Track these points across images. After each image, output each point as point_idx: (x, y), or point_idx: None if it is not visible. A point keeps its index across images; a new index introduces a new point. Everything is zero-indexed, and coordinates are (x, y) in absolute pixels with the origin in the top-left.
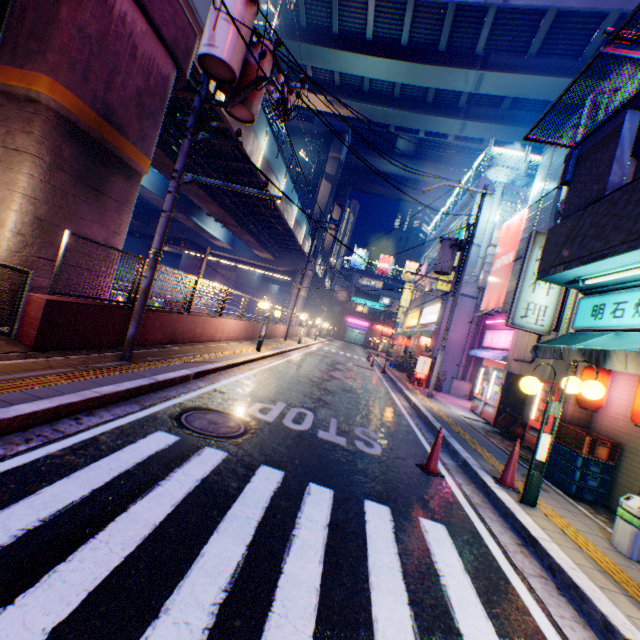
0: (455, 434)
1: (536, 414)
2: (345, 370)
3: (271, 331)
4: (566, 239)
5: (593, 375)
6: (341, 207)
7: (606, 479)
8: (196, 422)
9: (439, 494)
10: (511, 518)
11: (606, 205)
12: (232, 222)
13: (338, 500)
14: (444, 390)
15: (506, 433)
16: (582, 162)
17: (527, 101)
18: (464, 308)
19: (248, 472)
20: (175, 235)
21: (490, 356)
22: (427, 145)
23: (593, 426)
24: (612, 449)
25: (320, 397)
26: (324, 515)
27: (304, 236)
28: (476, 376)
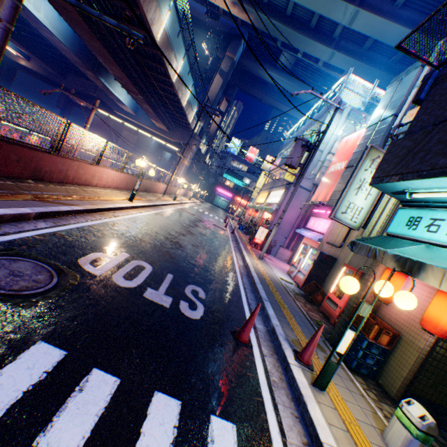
0: (272, 298)
1: (335, 289)
2: (203, 228)
3: (152, 187)
4: (408, 152)
5: (394, 275)
6: (228, 102)
7: (381, 360)
8: None
9: (242, 372)
10: (303, 407)
11: None
12: (133, 89)
13: (118, 398)
14: (272, 254)
15: (309, 297)
16: (441, 82)
17: (383, 46)
18: (300, 197)
19: (6, 356)
20: (88, 92)
21: (310, 236)
22: (302, 66)
23: (379, 312)
24: (393, 338)
25: (168, 251)
26: (81, 434)
27: (194, 117)
28: (297, 248)
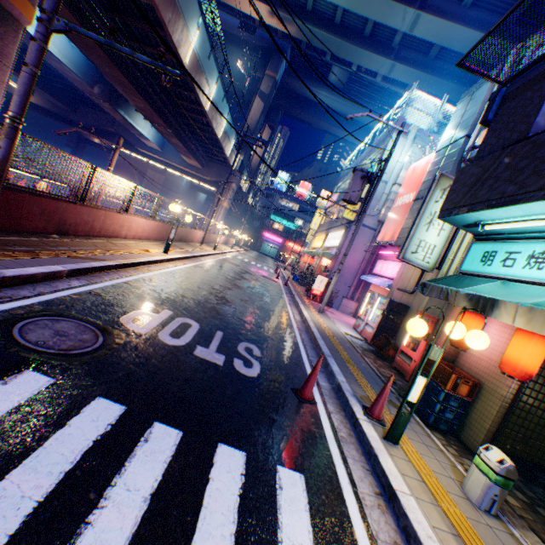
0: (336, 354)
1: (408, 340)
2: (251, 280)
3: (187, 235)
4: (477, 180)
5: (471, 318)
6: (271, 129)
7: (461, 413)
8: (34, 333)
9: (307, 428)
10: (374, 460)
11: (529, 147)
12: (159, 121)
13: (183, 448)
14: (334, 306)
15: (380, 353)
16: (509, 101)
17: (452, 54)
18: (363, 238)
19: (70, 410)
20: (104, 127)
21: (378, 283)
22: (357, 81)
23: (458, 362)
24: (473, 387)
25: (215, 307)
26: (153, 477)
27: (232, 150)
28: (363, 298)
